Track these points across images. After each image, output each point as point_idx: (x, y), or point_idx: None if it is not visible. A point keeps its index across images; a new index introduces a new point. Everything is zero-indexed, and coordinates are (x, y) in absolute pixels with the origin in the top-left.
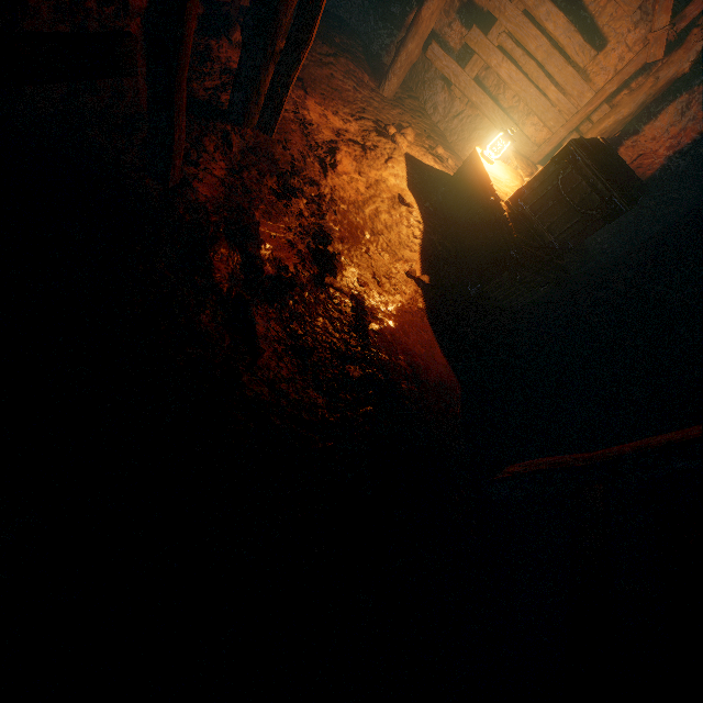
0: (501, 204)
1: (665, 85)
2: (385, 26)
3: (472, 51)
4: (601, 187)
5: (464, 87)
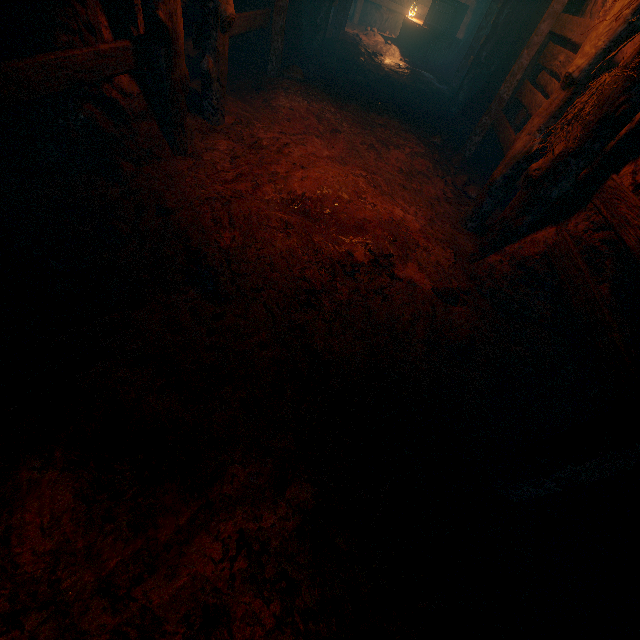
0: (422, 26)
1: None
2: None
3: None
4: (449, 3)
5: (387, 5)
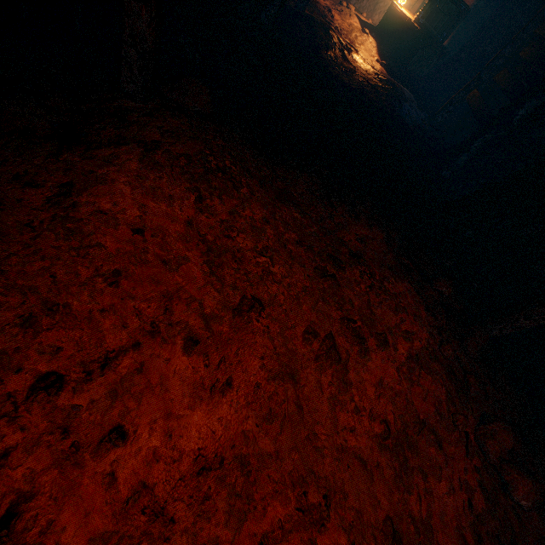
0: (412, 22)
1: None
2: None
3: None
4: (455, 1)
5: None
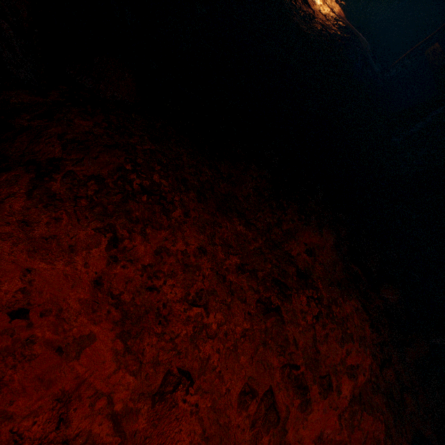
0: None
1: None
2: None
3: None
4: None
5: None
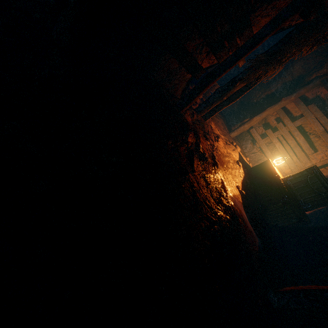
0: (280, 178)
1: None
2: (235, 119)
3: (265, 136)
4: (327, 185)
5: (260, 144)
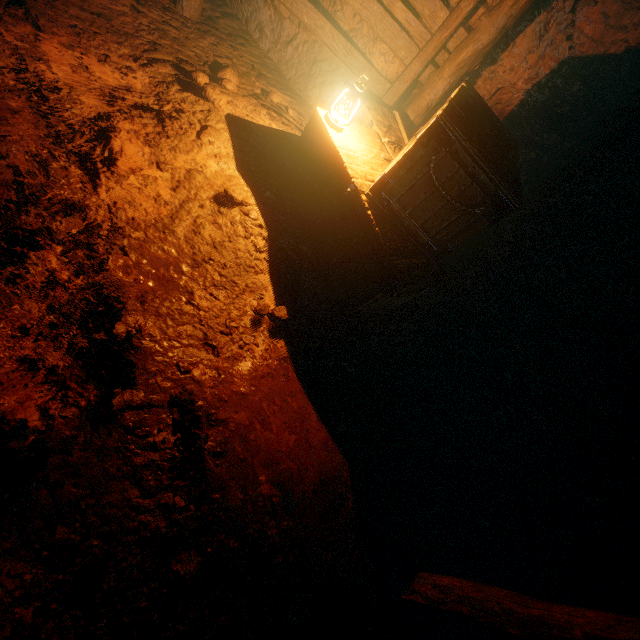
0: (361, 199)
1: (527, 2)
2: None
3: None
4: (484, 177)
5: (290, 2)
